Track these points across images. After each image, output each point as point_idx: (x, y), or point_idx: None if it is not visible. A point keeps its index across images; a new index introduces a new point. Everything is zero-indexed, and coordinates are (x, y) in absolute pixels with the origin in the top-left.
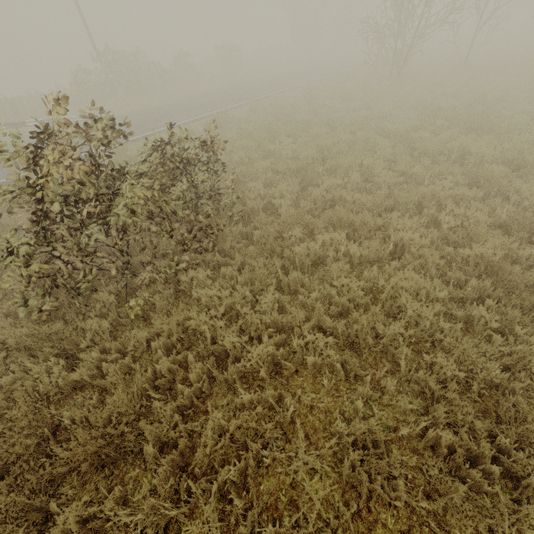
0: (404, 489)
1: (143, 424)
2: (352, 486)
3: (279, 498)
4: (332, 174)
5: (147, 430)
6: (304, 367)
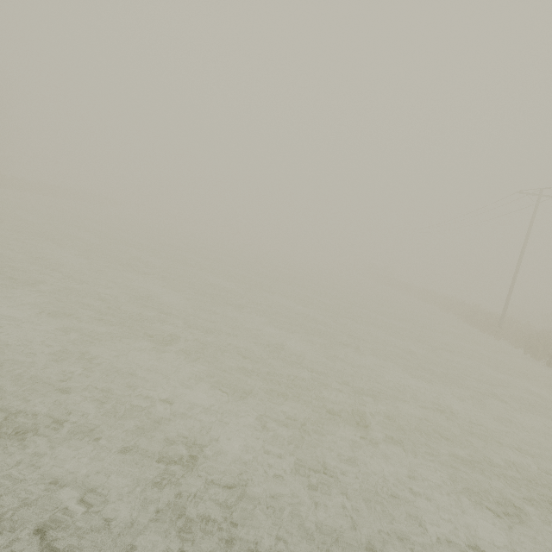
0: None
1: None
2: None
3: None
4: None
5: None
6: None
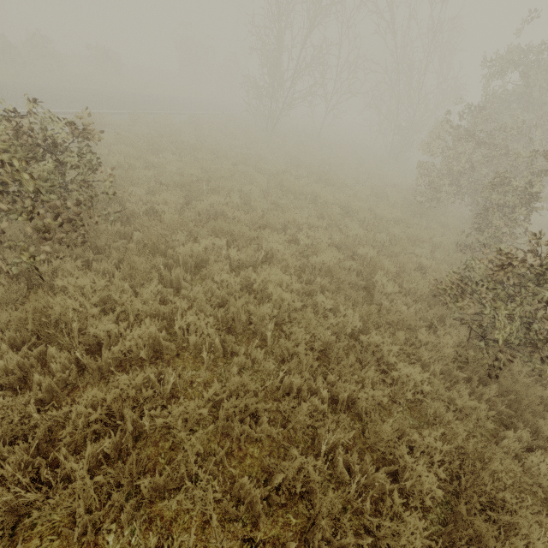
0: (267, 421)
1: None
2: (227, 435)
3: (158, 462)
4: (216, 193)
5: None
6: (186, 351)
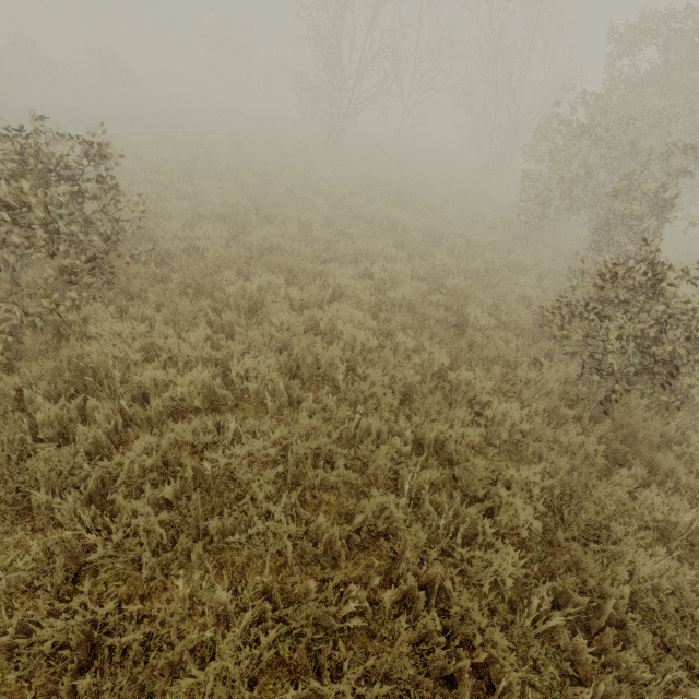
0: (342, 465)
1: (32, 462)
2: (299, 484)
3: (223, 512)
4: (268, 224)
5: (37, 472)
6: (246, 401)
